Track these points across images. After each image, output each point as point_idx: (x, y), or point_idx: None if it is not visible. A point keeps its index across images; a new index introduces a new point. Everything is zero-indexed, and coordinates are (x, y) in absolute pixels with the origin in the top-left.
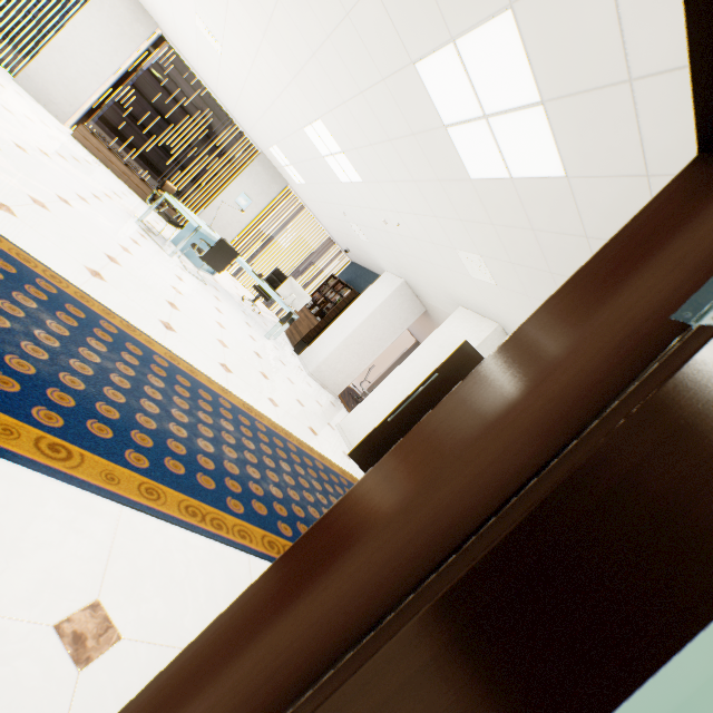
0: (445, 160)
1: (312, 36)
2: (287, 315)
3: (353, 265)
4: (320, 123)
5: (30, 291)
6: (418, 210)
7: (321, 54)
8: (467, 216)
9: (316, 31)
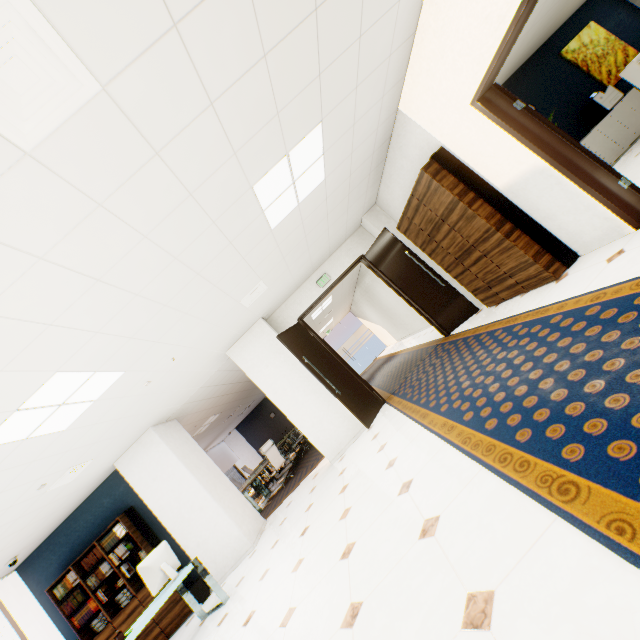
0: (254, 237)
1: (108, 257)
2: (197, 566)
3: (30, 562)
4: (53, 379)
5: (547, 411)
6: (209, 310)
7: (117, 267)
8: (260, 261)
9: (123, 245)
